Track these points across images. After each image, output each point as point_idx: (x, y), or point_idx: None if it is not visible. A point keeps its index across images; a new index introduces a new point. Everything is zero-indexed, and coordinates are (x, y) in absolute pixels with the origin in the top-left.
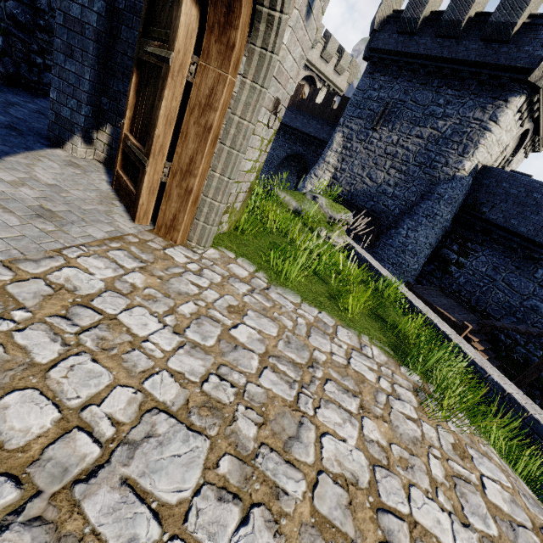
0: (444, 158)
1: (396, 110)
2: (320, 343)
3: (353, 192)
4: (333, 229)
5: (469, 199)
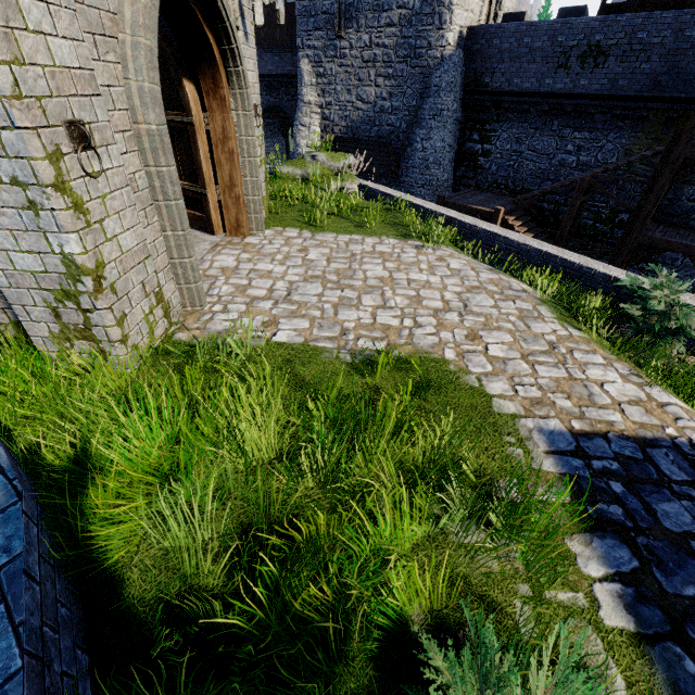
0: (425, 40)
1: (353, 1)
2: (355, 248)
3: (351, 125)
4: (343, 179)
5: (469, 76)
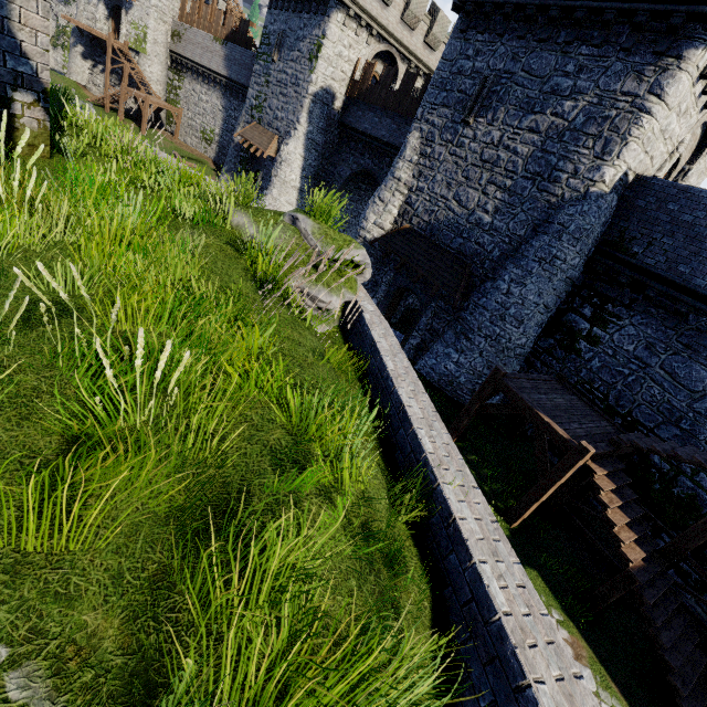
0: (571, 163)
1: (499, 89)
2: None
3: (433, 224)
4: (320, 278)
5: (612, 233)
